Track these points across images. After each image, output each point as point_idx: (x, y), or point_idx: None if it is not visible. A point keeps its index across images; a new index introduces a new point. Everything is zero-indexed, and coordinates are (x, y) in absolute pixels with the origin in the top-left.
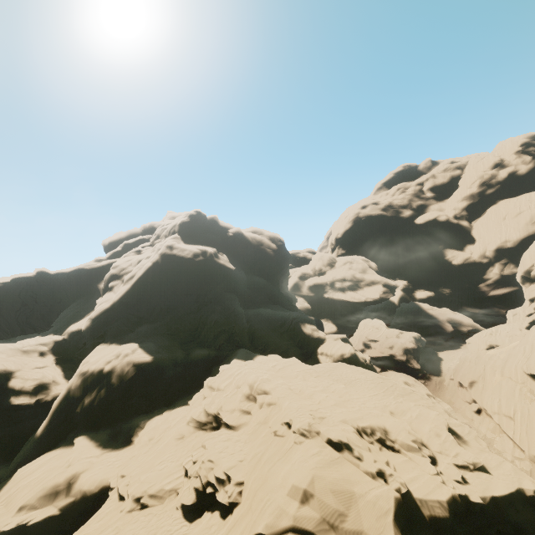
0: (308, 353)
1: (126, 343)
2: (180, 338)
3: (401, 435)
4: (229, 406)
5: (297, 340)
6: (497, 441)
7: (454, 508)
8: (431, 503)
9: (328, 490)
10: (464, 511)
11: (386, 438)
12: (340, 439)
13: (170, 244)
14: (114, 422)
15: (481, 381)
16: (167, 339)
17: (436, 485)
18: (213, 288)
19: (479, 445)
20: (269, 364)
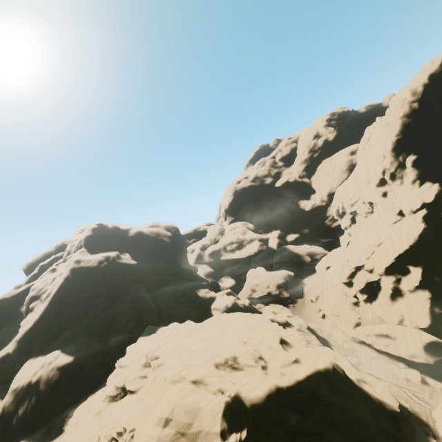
0: (205, 311)
1: (50, 353)
2: (99, 332)
3: (244, 357)
4: (131, 377)
5: (195, 304)
6: (334, 334)
7: (268, 394)
8: (252, 396)
9: (183, 412)
10: (276, 393)
11: (235, 362)
12: (196, 375)
13: (78, 259)
14: (47, 421)
15: (322, 295)
16: (87, 337)
17: (259, 383)
18: (121, 284)
19: (300, 345)
20: (167, 333)
